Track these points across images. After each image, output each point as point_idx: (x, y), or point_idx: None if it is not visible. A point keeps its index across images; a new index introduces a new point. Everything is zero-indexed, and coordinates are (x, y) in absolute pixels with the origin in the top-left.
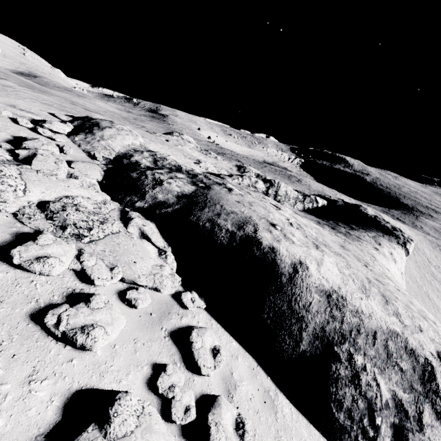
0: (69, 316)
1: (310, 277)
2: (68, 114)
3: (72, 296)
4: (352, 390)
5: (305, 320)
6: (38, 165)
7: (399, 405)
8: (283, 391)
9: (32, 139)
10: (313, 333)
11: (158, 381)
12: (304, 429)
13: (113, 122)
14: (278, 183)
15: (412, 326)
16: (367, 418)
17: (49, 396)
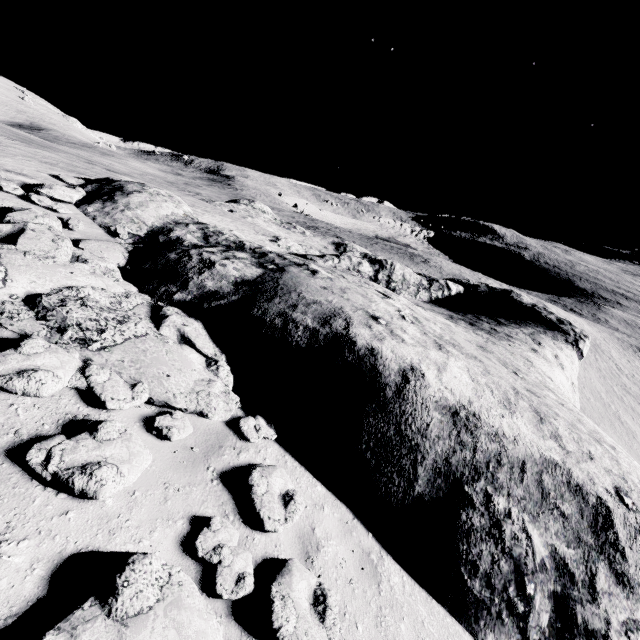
0: (65, 451)
1: (427, 388)
2: (80, 176)
3: (71, 425)
4: (491, 546)
5: (421, 449)
6: (27, 244)
7: (561, 566)
8: (392, 553)
9: (20, 210)
10: (433, 467)
11: (198, 540)
12: (422, 606)
13: (144, 184)
14: (391, 264)
15: (578, 453)
16: (514, 586)
17: (29, 562)
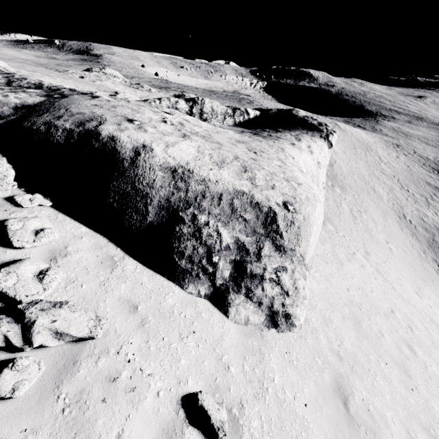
0: None
1: (154, 157)
2: None
3: None
4: (193, 242)
5: (150, 195)
6: None
7: (241, 247)
8: (134, 257)
9: None
10: (158, 205)
11: None
12: (147, 277)
13: None
14: (201, 100)
15: (264, 186)
16: (206, 259)
17: None
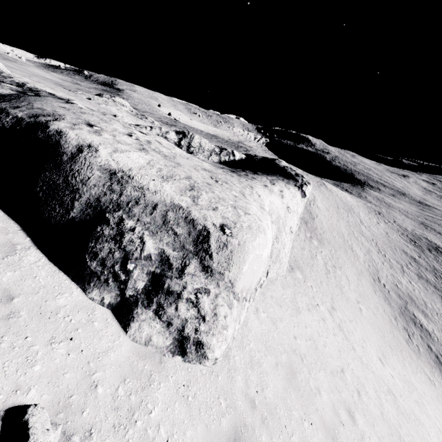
0: None
1: (96, 157)
2: None
3: None
4: (112, 245)
5: (80, 191)
6: None
7: (165, 260)
8: (43, 250)
9: None
10: (86, 202)
11: None
12: (46, 272)
13: None
14: (191, 135)
15: (205, 206)
16: (119, 265)
17: None
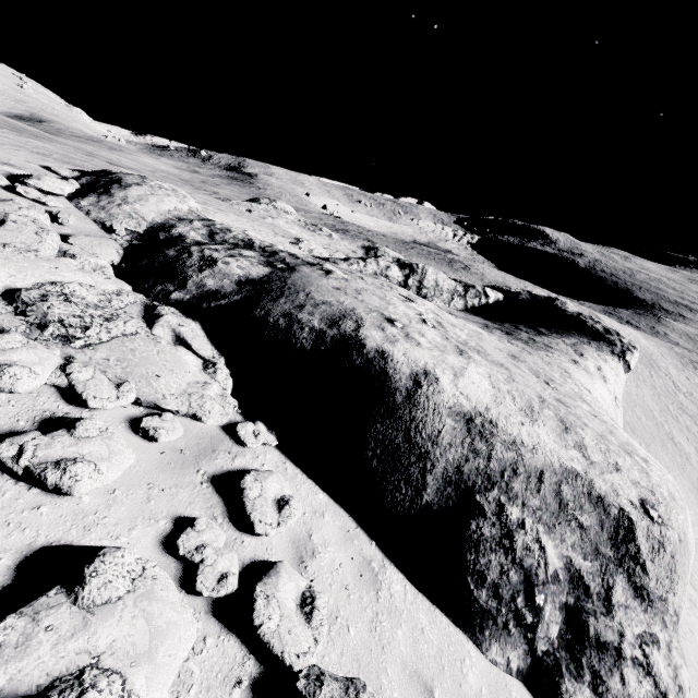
0: (39, 447)
1: (440, 393)
2: (76, 168)
3: (49, 422)
4: (501, 557)
5: (431, 457)
6: (8, 236)
7: (576, 578)
8: (396, 563)
9: (3, 201)
10: (443, 476)
11: (180, 539)
12: (424, 614)
13: (146, 177)
14: (422, 268)
15: (603, 464)
16: (523, 596)
17: None
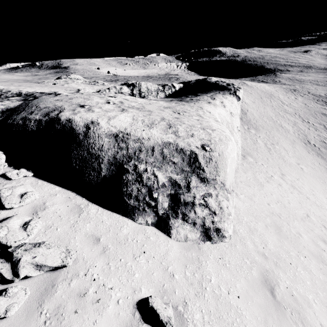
0: None
1: (100, 129)
2: None
3: None
4: (137, 185)
5: (101, 157)
6: None
7: (174, 183)
8: (96, 203)
9: None
10: (108, 163)
11: None
12: (106, 216)
13: None
14: (138, 83)
15: (185, 136)
16: (148, 196)
17: None
